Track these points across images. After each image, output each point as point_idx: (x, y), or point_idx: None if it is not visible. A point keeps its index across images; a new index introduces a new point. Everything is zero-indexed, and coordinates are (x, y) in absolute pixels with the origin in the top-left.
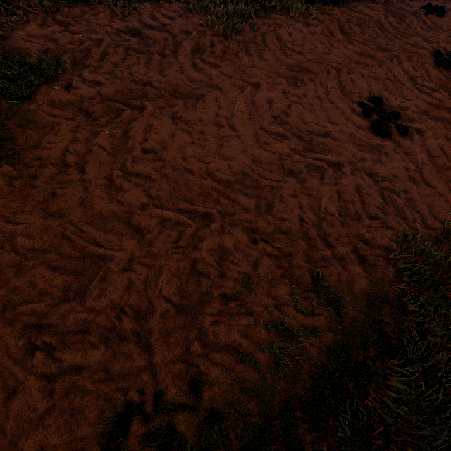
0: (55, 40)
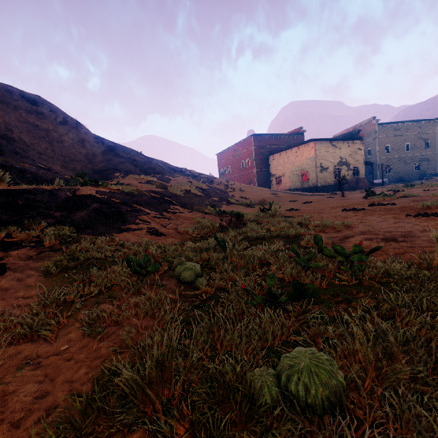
0: (395, 254)
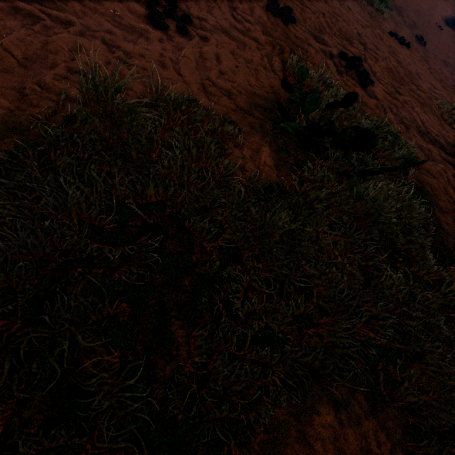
0: None
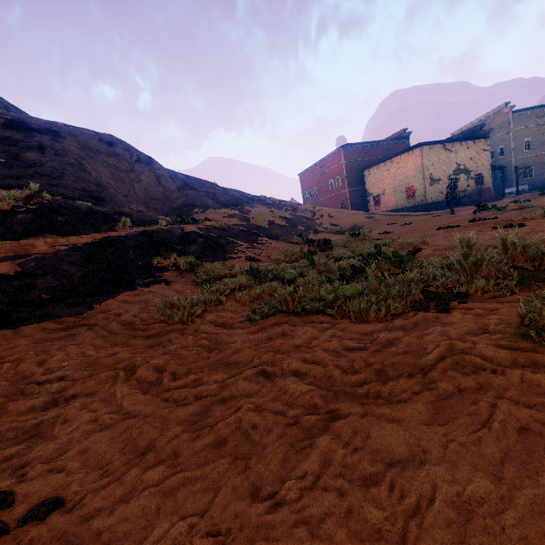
0: (445, 256)
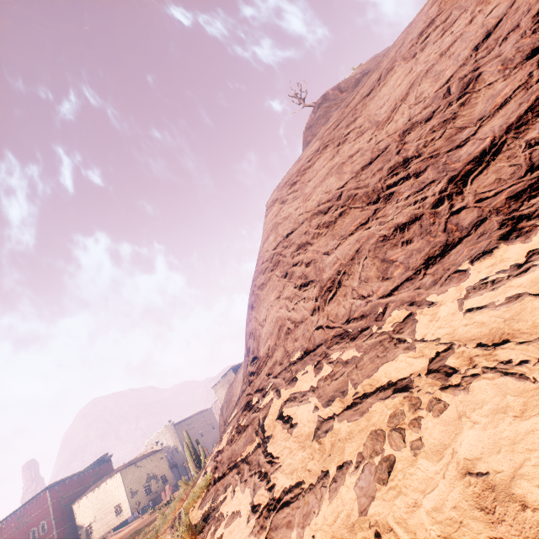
0: None
